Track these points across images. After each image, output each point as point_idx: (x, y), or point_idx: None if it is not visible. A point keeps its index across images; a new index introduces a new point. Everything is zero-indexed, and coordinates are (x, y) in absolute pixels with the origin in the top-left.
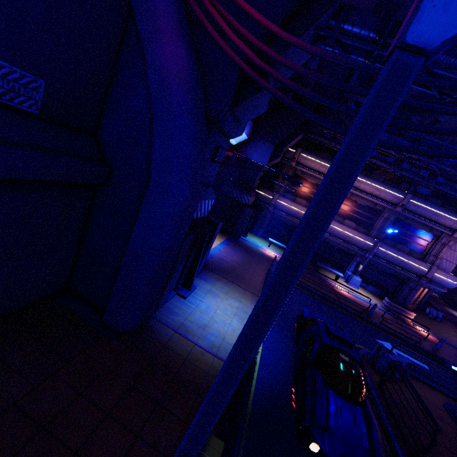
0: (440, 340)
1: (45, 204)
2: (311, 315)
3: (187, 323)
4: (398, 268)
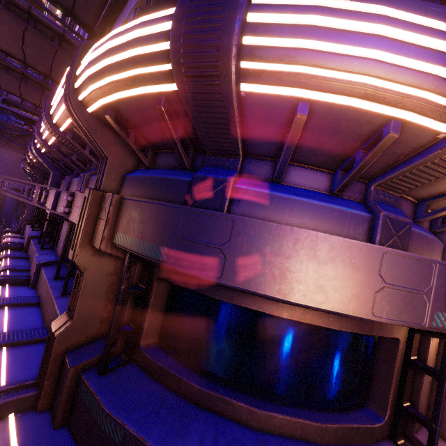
0: None
1: None
2: None
3: None
4: None
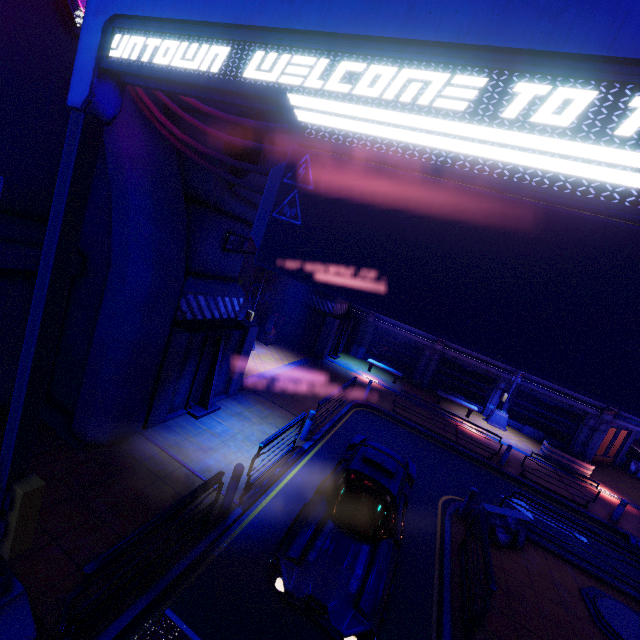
0: (620, 503)
1: (6, 295)
2: (366, 443)
3: (185, 443)
4: (565, 396)
